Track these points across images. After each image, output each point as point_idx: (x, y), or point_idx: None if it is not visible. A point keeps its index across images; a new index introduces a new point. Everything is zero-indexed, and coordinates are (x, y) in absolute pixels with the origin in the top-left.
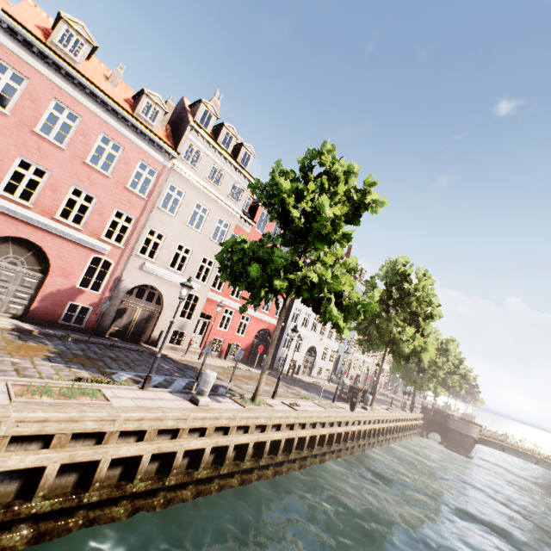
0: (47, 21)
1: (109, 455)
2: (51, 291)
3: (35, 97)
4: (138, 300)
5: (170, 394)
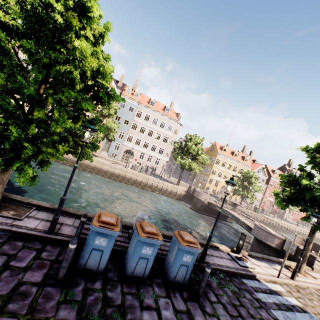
0: (268, 167)
1: (307, 233)
2: (273, 210)
3: (273, 184)
4: (282, 210)
5: (305, 229)
